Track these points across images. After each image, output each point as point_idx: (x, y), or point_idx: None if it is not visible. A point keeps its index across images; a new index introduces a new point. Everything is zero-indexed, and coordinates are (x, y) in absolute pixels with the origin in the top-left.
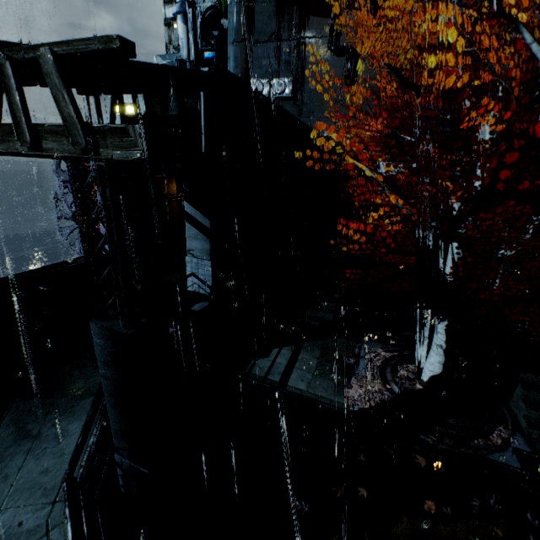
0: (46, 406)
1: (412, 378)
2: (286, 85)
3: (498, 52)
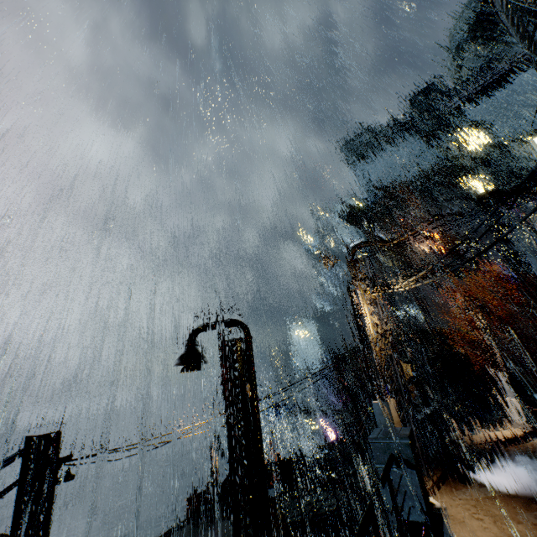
0: None
1: None
2: (419, 310)
3: (535, 270)
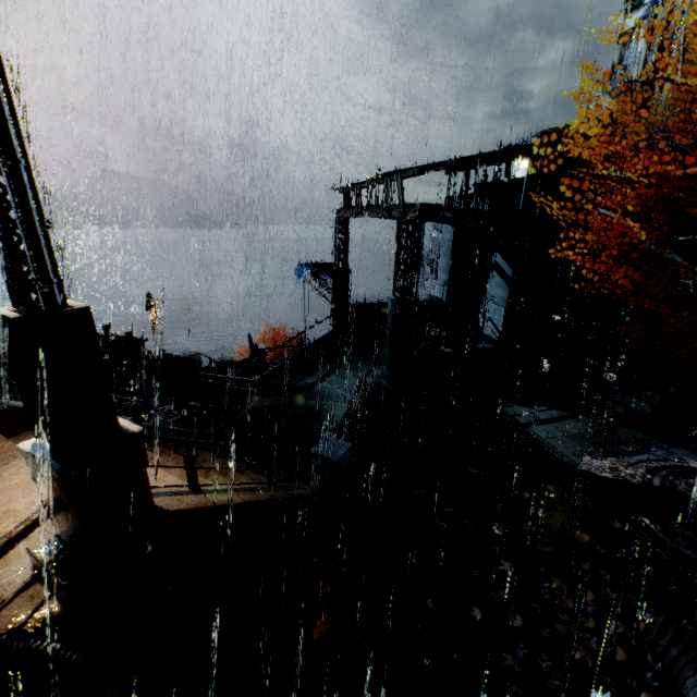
0: (368, 361)
1: (696, 487)
2: None
3: None
